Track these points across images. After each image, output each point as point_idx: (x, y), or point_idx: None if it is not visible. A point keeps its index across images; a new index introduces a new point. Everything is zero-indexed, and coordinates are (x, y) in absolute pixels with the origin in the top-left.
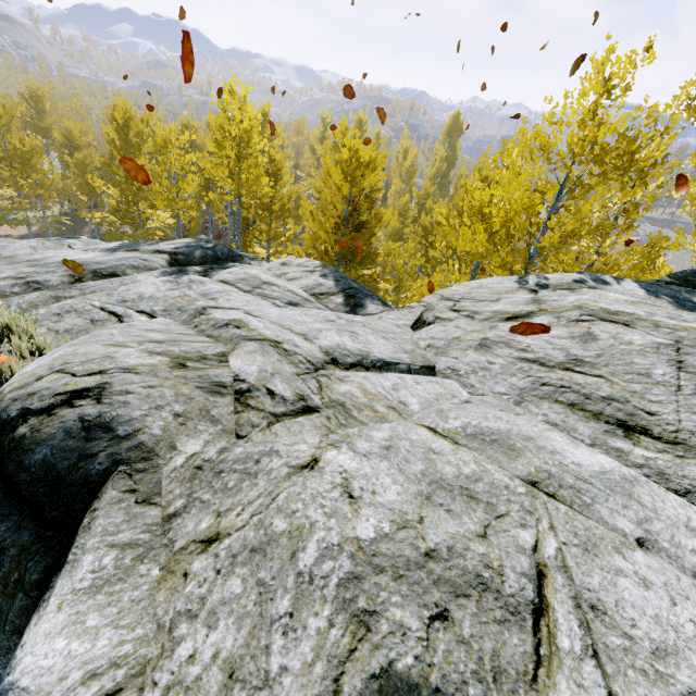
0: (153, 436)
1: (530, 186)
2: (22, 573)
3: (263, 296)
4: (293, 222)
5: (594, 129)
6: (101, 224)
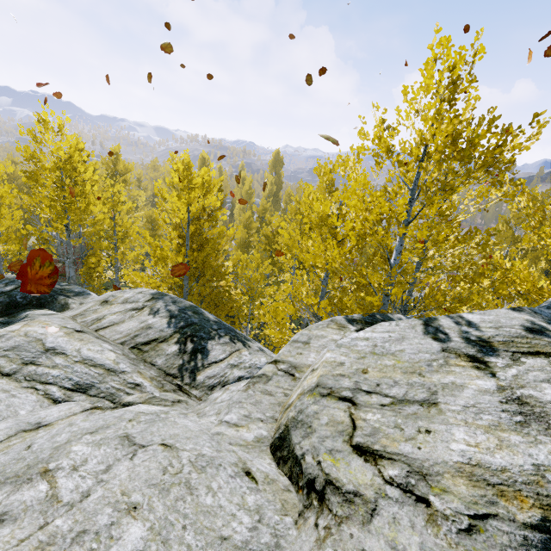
0: None
1: (372, 194)
2: None
3: (32, 380)
4: (139, 244)
5: (454, 121)
6: None
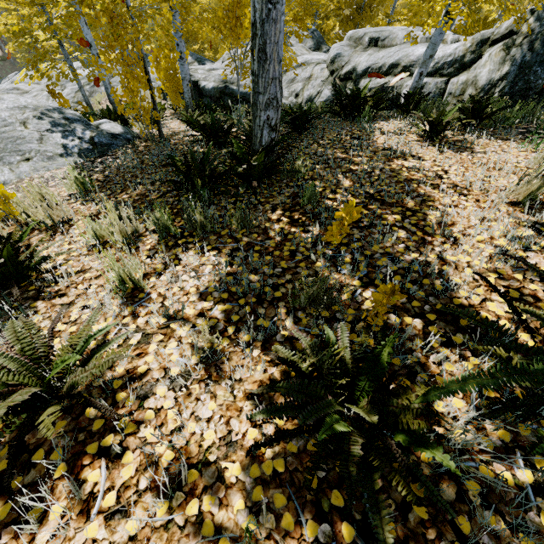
0: (199, 78)
1: None
2: (196, 90)
3: None
4: None
5: None
6: (16, 53)
